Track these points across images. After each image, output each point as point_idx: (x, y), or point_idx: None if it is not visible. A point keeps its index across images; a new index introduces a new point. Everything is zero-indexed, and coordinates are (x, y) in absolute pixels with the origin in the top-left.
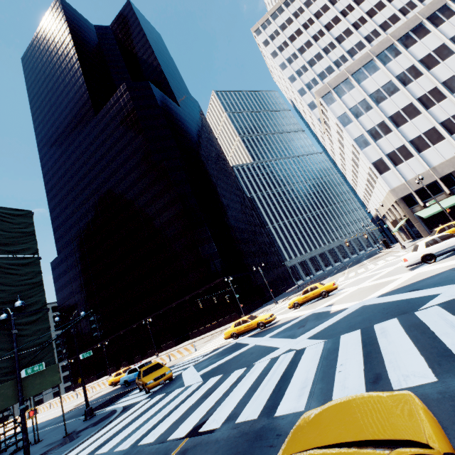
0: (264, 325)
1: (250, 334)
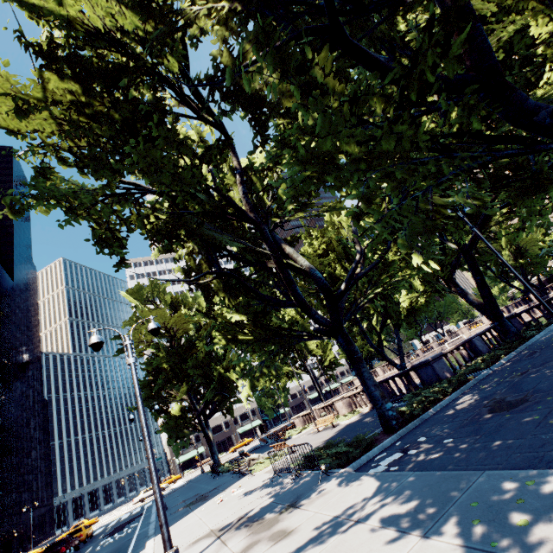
0: None
1: None
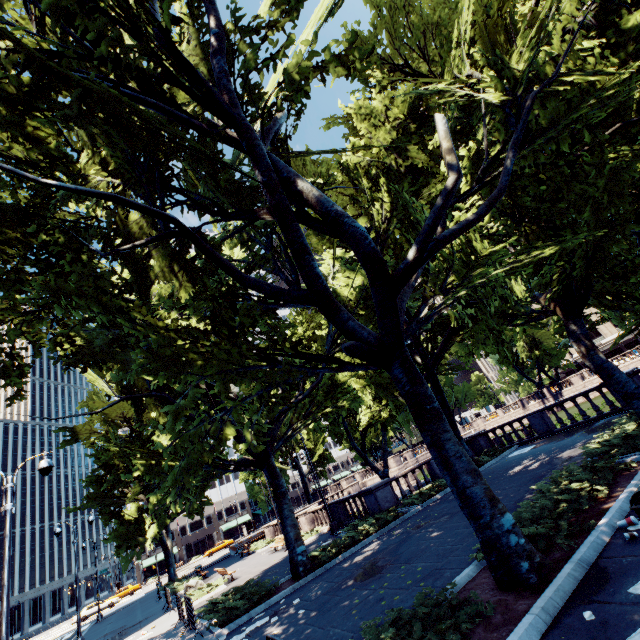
0: None
1: None
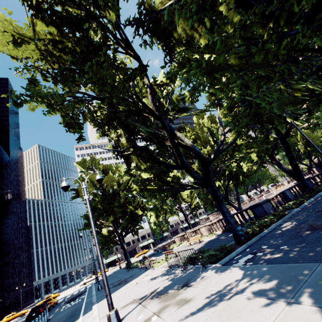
0: (23, 314)
1: (14, 320)
